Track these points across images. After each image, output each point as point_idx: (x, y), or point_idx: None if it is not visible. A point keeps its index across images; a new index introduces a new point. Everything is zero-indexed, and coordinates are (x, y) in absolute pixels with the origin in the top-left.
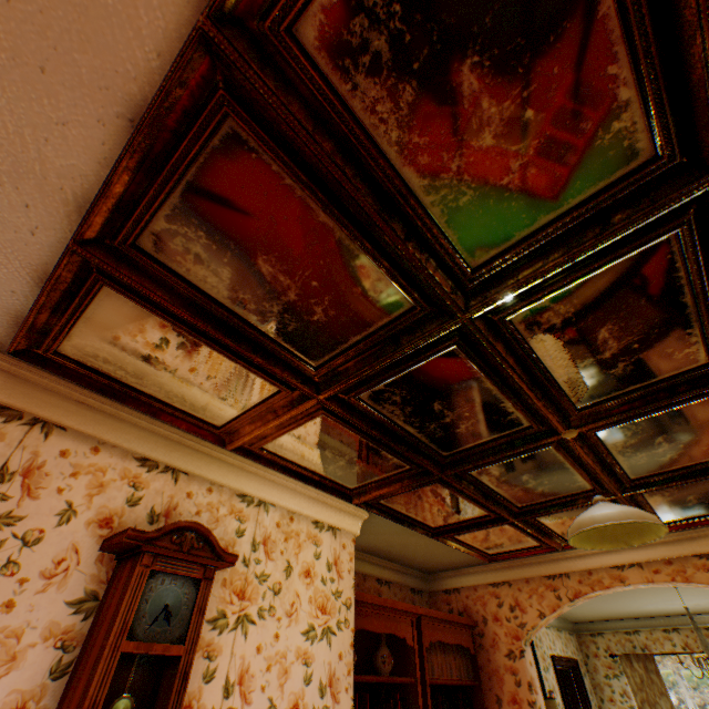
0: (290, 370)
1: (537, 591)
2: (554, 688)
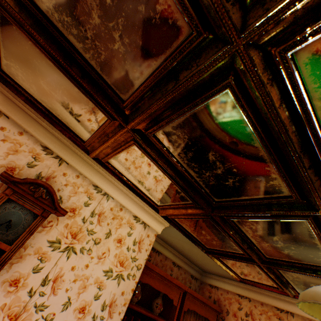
0: (108, 100)
1: (267, 313)
2: None
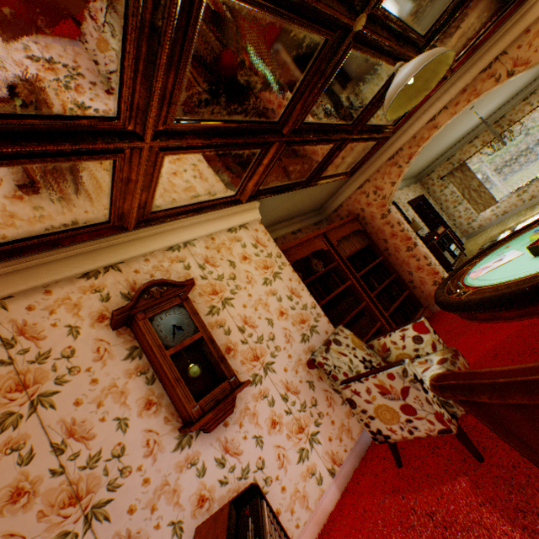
0: (101, 136)
1: (386, 173)
2: (414, 217)
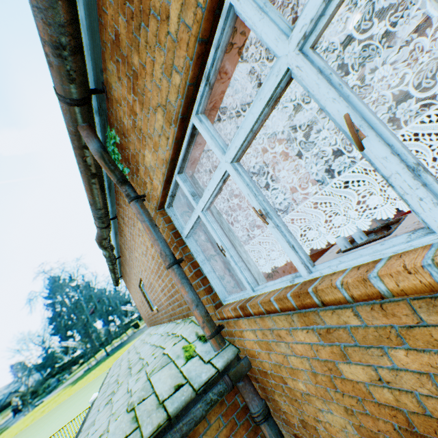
0: None
1: None
2: None
